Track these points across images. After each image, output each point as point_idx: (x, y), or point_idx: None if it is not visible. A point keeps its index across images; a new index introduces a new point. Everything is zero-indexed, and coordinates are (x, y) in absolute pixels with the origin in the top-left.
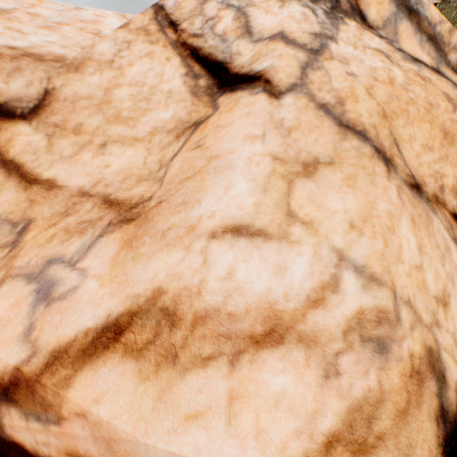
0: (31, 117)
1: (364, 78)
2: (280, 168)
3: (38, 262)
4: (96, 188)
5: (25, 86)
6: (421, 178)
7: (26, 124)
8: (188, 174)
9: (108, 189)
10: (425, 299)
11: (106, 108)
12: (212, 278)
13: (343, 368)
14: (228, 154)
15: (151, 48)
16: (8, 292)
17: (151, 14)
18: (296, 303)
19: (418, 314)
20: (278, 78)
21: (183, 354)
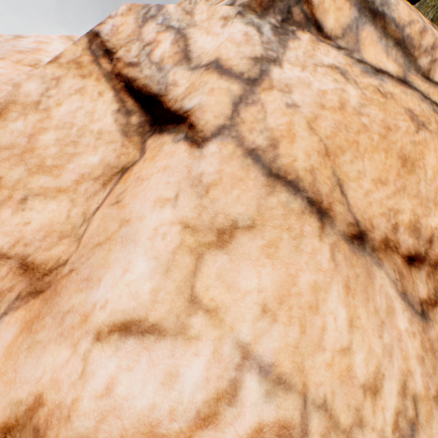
0: None
1: (308, 107)
2: (189, 239)
3: None
4: (14, 248)
5: None
6: (369, 221)
7: None
8: (100, 238)
9: (28, 249)
10: (348, 393)
11: (28, 158)
12: (87, 396)
13: None
14: (137, 221)
15: (82, 82)
16: None
17: (84, 43)
18: (183, 422)
19: (334, 418)
20: (204, 120)
21: None
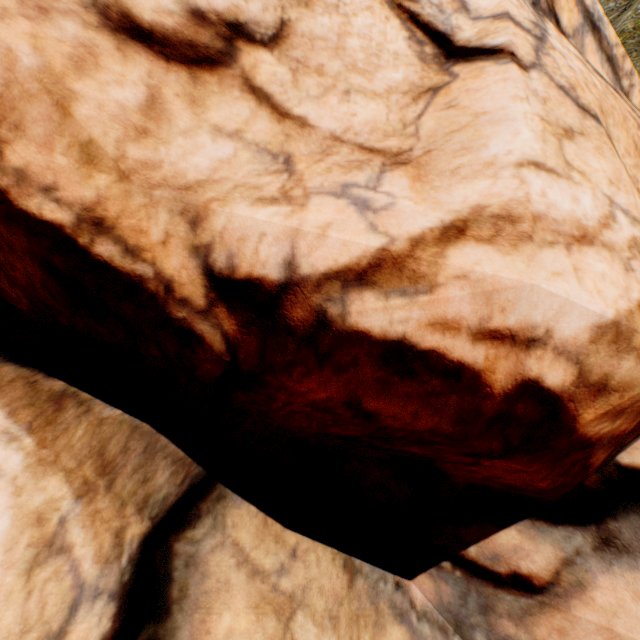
0: (272, 46)
1: (579, 75)
2: (548, 128)
3: (332, 186)
4: (346, 135)
5: (261, 10)
6: None
7: (267, 53)
8: (452, 128)
9: (358, 139)
10: None
11: (342, 55)
12: (533, 194)
13: (634, 268)
14: (499, 111)
15: (369, 2)
16: (321, 203)
17: None
18: (592, 223)
19: None
20: (519, 54)
21: (535, 237)
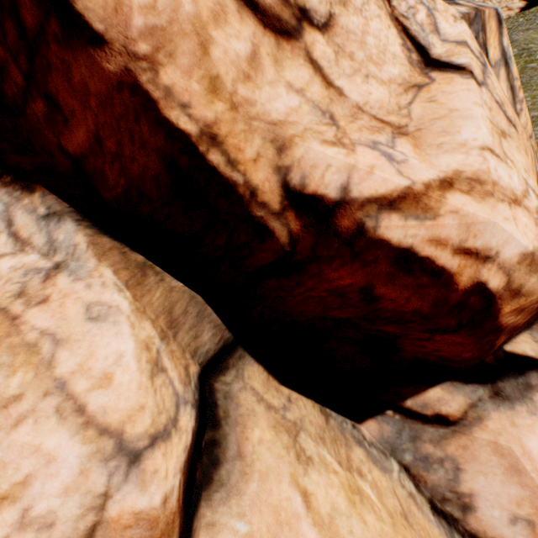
0: (323, 31)
1: (503, 96)
2: (493, 128)
3: (366, 141)
4: (365, 107)
5: (318, 2)
6: None
7: (320, 35)
8: (435, 116)
9: (372, 111)
10: None
11: (364, 48)
12: (491, 168)
13: None
14: (466, 110)
15: (379, 12)
16: (363, 151)
17: None
18: (519, 193)
19: None
20: (475, 73)
21: (494, 195)
